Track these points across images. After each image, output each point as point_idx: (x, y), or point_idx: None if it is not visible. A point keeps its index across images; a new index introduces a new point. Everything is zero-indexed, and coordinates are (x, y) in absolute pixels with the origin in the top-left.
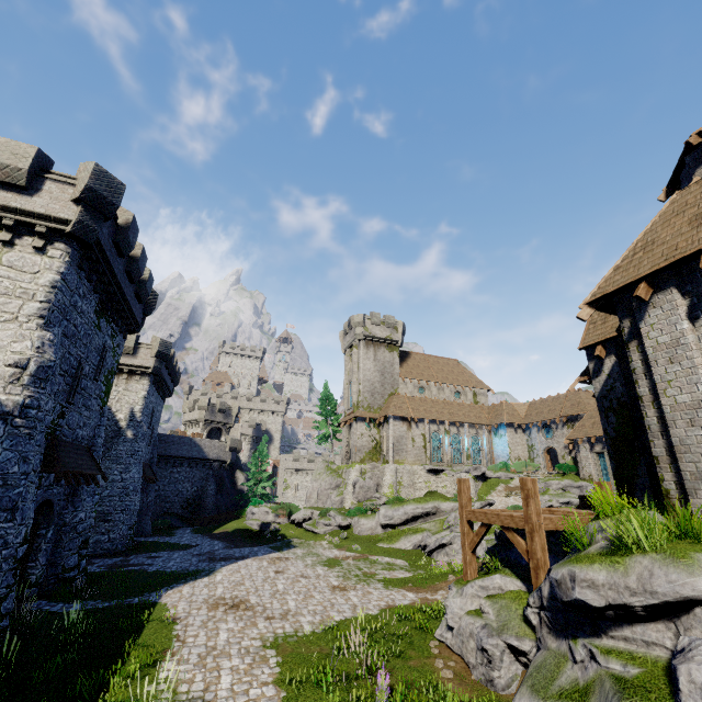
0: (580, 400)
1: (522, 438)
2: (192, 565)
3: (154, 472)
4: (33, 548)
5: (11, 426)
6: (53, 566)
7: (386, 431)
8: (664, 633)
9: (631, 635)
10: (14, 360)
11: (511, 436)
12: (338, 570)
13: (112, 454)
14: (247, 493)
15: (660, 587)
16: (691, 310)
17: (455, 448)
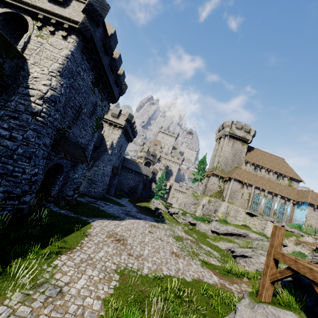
0: None
1: (317, 215)
2: (118, 213)
3: (118, 171)
4: (54, 182)
5: (35, 119)
6: (62, 192)
7: (228, 185)
8: None
9: None
10: (41, 88)
11: (310, 211)
12: (180, 244)
13: (102, 158)
14: (154, 193)
15: None
16: None
17: (267, 206)
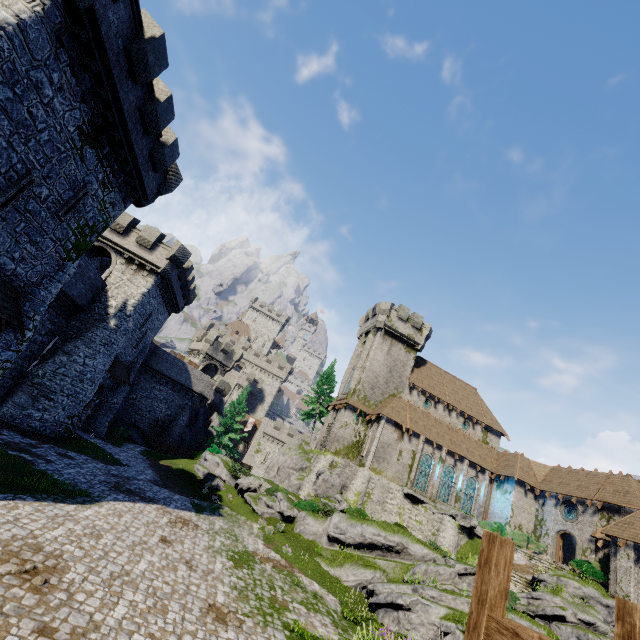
0: (630, 490)
1: (531, 505)
2: (88, 483)
3: (129, 375)
4: None
5: None
6: None
7: (374, 431)
8: None
9: None
10: None
11: (518, 496)
12: (241, 576)
13: (87, 335)
14: (214, 437)
15: None
16: None
17: (446, 482)
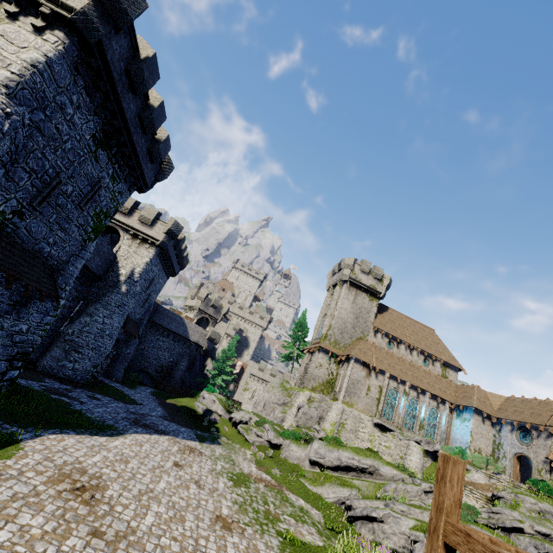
0: None
1: (489, 431)
2: (113, 419)
3: (138, 330)
4: None
5: None
6: None
7: (344, 370)
8: None
9: None
10: None
11: (477, 424)
12: (240, 493)
13: (104, 299)
14: (209, 379)
15: None
16: None
17: (410, 412)
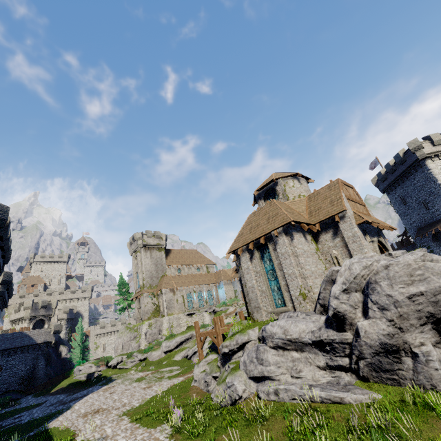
0: None
1: (231, 287)
2: (52, 410)
3: None
4: None
5: None
6: None
7: (162, 298)
8: (241, 353)
9: (236, 357)
10: None
11: (226, 287)
12: (144, 381)
13: None
14: (71, 359)
15: (239, 341)
16: (251, 258)
17: (200, 299)
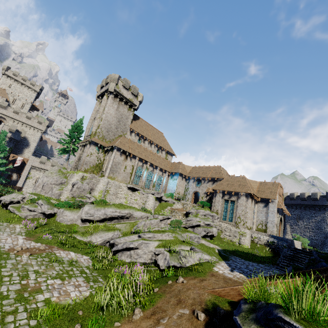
0: (221, 171)
1: (184, 183)
2: None
3: None
4: None
5: None
6: None
7: (109, 156)
8: None
9: None
10: None
11: (179, 180)
12: None
13: None
14: None
15: None
16: None
17: (148, 179)
